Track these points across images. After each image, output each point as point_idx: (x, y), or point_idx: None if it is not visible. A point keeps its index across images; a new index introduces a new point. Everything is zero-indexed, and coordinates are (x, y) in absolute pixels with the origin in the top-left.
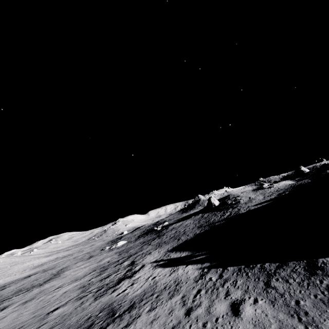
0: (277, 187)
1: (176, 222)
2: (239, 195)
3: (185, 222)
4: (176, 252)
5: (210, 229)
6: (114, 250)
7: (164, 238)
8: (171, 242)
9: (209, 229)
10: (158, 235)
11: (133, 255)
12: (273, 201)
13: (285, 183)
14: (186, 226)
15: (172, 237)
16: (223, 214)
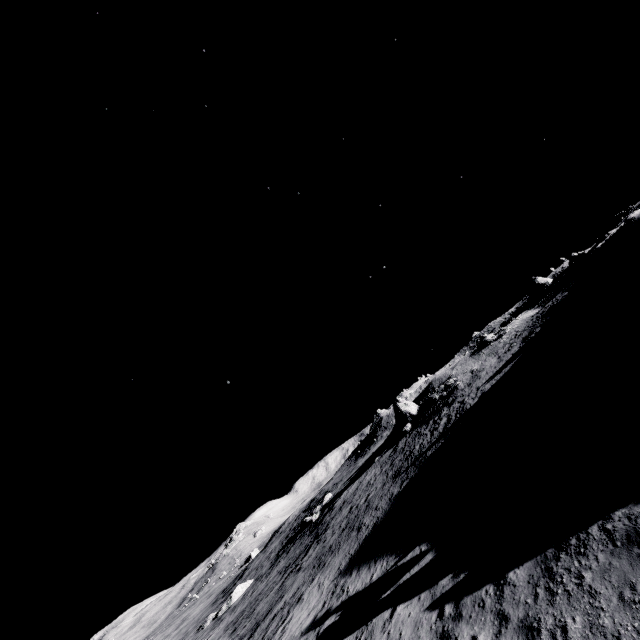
0: (512, 330)
1: (347, 485)
2: (450, 375)
3: (364, 477)
4: (358, 570)
5: (419, 470)
6: (224, 618)
7: (329, 538)
8: (344, 544)
9: (419, 472)
10: (316, 533)
11: (262, 620)
12: (521, 355)
13: (522, 318)
14: (368, 486)
15: (344, 528)
16: (434, 425)
